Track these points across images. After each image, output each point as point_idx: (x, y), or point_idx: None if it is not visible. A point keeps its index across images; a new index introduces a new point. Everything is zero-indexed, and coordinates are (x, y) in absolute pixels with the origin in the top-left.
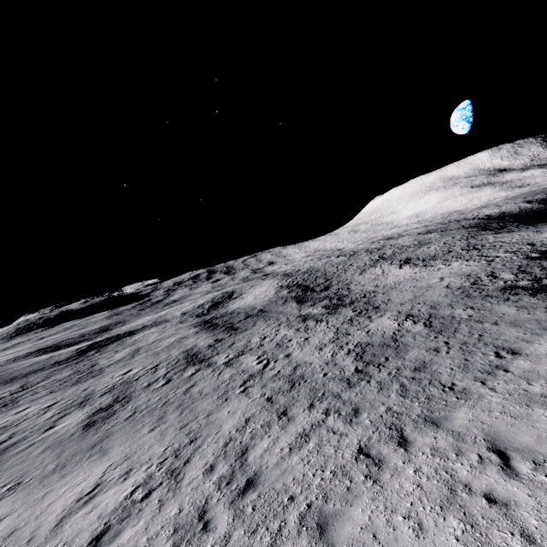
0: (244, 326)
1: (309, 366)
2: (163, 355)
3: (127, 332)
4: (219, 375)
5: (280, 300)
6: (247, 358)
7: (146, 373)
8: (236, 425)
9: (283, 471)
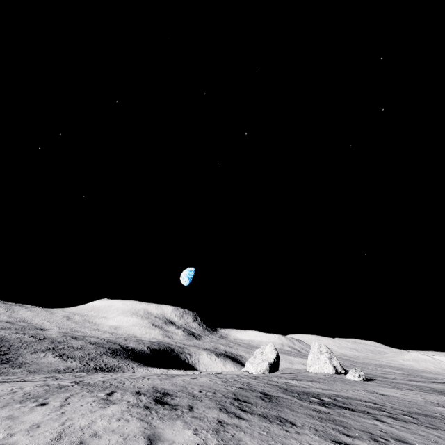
0: None
1: None
2: None
3: None
4: None
5: None
6: None
7: None
8: None
9: None
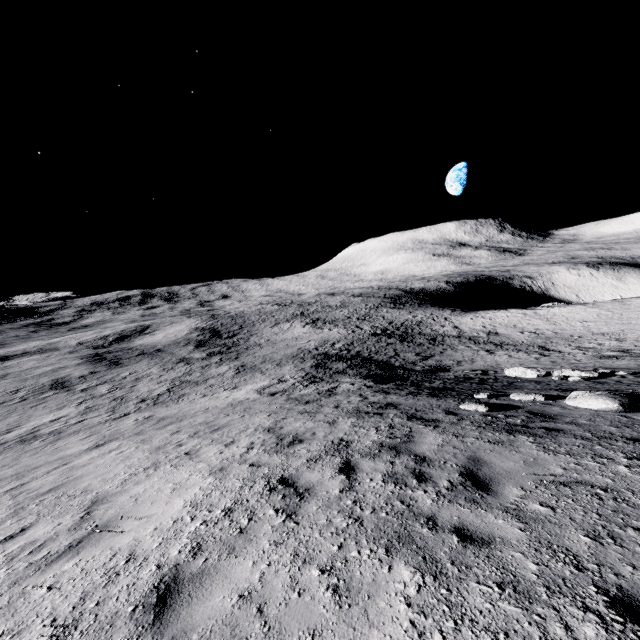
0: (127, 363)
1: (137, 392)
2: (31, 381)
3: (0, 357)
4: (70, 397)
5: (184, 342)
6: (103, 387)
7: (5, 394)
8: (52, 419)
9: (56, 430)
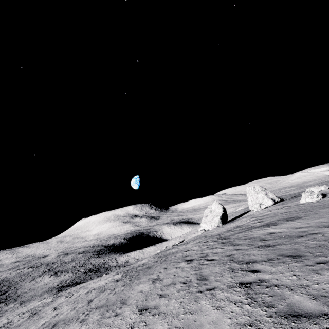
0: None
1: None
2: None
3: None
4: None
5: None
6: None
7: None
8: None
9: None
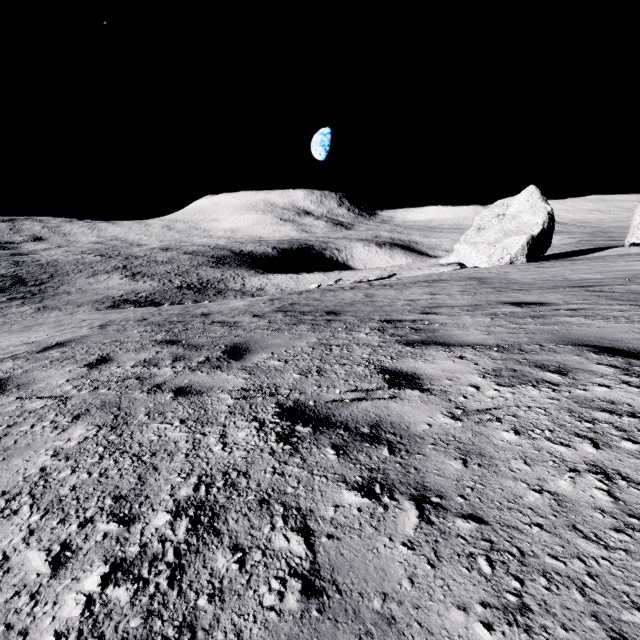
0: None
1: None
2: None
3: None
4: None
5: None
6: None
7: None
8: None
9: None
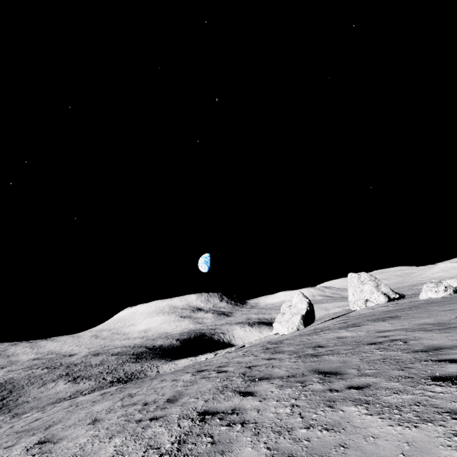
0: None
1: None
2: None
3: None
4: None
5: None
6: None
7: None
8: None
9: None
